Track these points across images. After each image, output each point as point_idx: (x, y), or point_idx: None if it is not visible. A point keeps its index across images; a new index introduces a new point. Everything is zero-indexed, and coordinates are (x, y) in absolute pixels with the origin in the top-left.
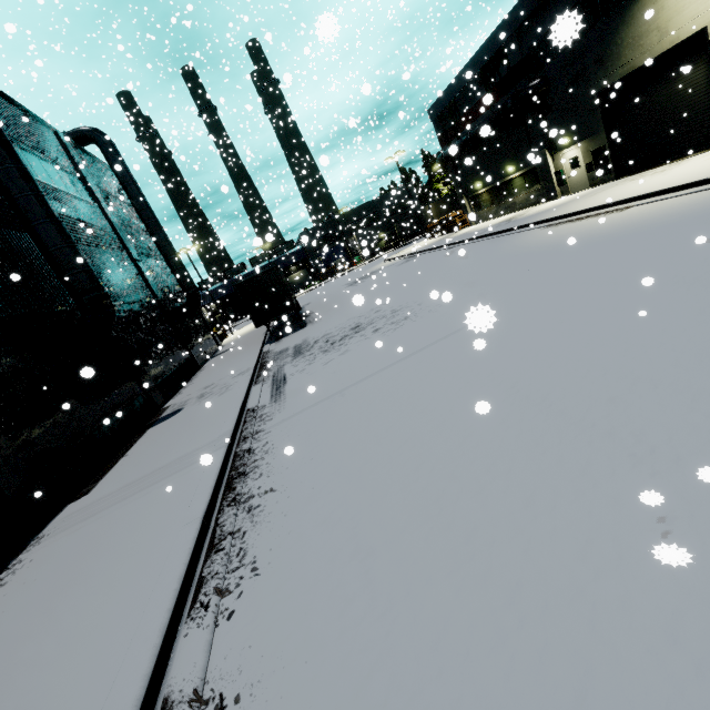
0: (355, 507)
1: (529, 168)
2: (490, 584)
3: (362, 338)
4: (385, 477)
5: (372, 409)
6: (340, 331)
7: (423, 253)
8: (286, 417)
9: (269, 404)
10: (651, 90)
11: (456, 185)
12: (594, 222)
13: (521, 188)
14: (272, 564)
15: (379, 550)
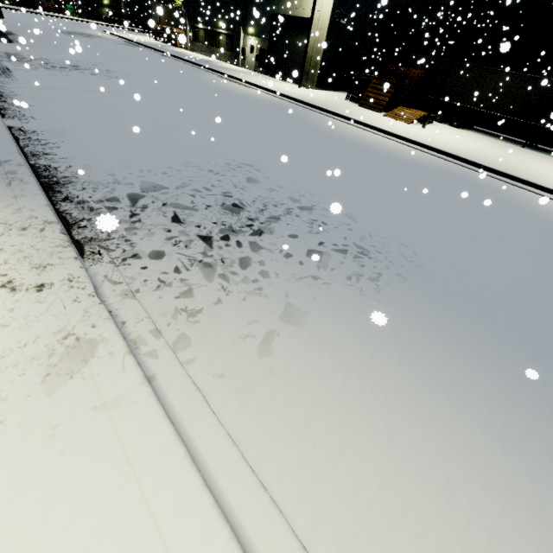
0: (83, 116)
1: (231, 33)
2: (128, 131)
3: (81, 74)
4: (97, 115)
5: (90, 100)
6: (58, 62)
7: (142, 46)
8: (24, 87)
9: (0, 76)
10: (290, 34)
11: (184, 6)
12: (235, 85)
13: (224, 44)
14: (43, 118)
15: (94, 124)
